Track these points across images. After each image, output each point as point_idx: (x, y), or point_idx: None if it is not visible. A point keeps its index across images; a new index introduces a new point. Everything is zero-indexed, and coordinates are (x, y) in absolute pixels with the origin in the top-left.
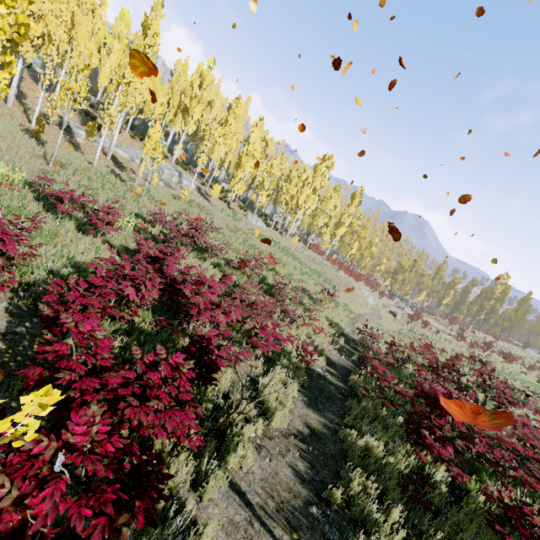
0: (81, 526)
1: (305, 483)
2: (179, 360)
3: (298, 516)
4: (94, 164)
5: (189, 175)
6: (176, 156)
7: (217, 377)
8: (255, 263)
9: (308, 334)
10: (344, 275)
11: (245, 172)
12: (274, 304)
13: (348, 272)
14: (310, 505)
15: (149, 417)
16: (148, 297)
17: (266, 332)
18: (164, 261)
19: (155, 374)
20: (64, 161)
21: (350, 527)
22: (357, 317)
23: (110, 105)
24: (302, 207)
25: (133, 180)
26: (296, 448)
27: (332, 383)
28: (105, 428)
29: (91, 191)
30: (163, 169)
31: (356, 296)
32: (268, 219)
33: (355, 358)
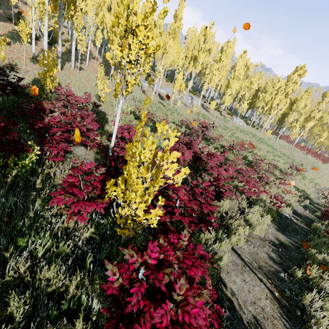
0: (186, 224)
1: (276, 263)
2: (206, 187)
3: (271, 274)
4: (152, 99)
5: (196, 98)
6: (189, 87)
7: (221, 203)
8: (239, 147)
9: (278, 193)
10: (311, 158)
11: (232, 90)
12: (253, 171)
13: (316, 155)
14: (279, 272)
15: (196, 206)
16: (186, 160)
17: (249, 184)
18: (191, 144)
19: (197, 189)
20: (140, 99)
21: (307, 291)
22: (322, 189)
23: (156, 66)
24: (275, 108)
25: (168, 105)
26: (270, 247)
27: (296, 224)
28: (187, 199)
29: (153, 113)
30: (183, 96)
31: (323, 174)
32: (247, 120)
33: (318, 214)
